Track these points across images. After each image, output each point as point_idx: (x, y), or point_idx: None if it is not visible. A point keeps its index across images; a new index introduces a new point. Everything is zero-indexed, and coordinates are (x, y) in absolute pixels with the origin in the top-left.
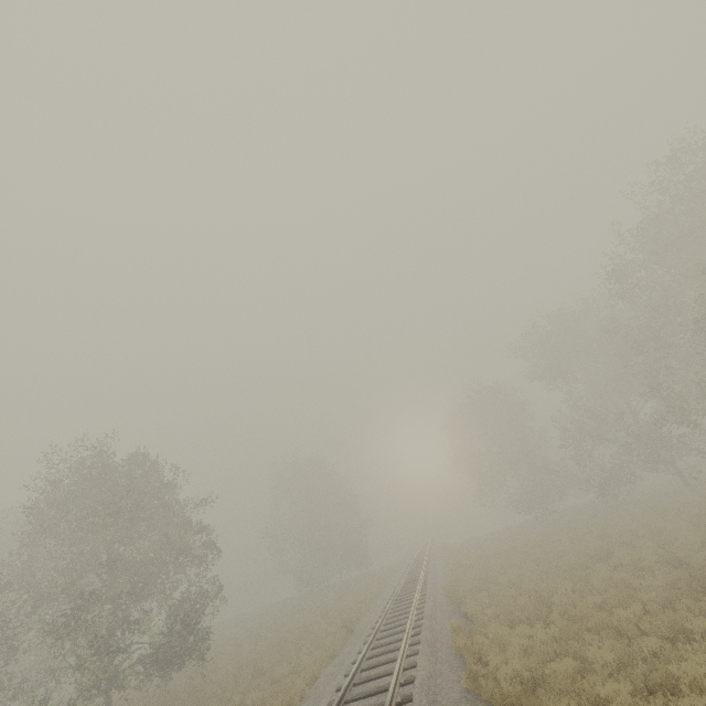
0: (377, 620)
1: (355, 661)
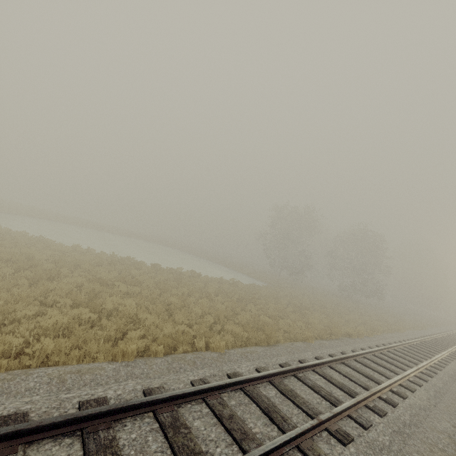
0: (451, 330)
1: (446, 332)
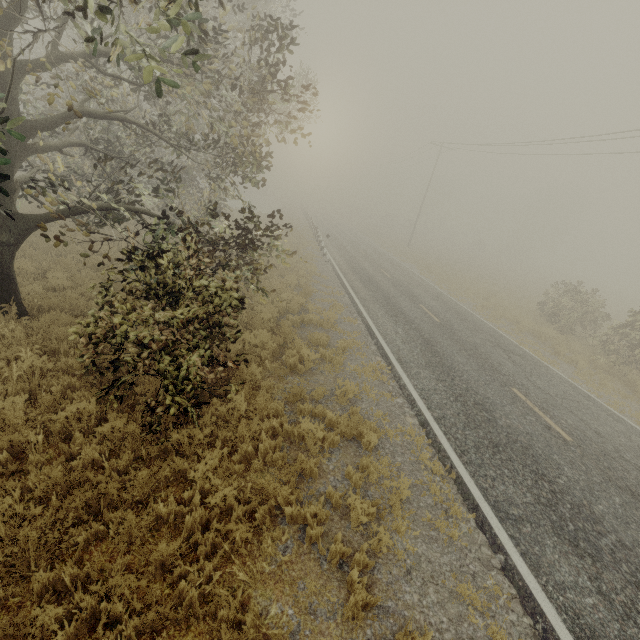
0: None
1: None
